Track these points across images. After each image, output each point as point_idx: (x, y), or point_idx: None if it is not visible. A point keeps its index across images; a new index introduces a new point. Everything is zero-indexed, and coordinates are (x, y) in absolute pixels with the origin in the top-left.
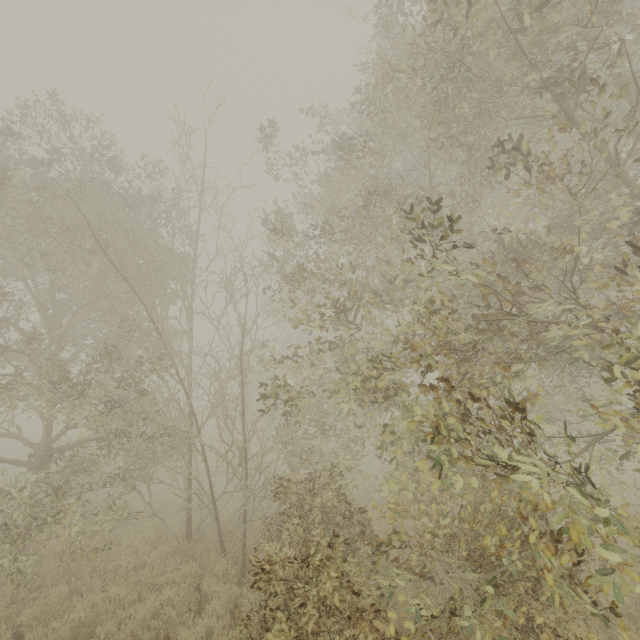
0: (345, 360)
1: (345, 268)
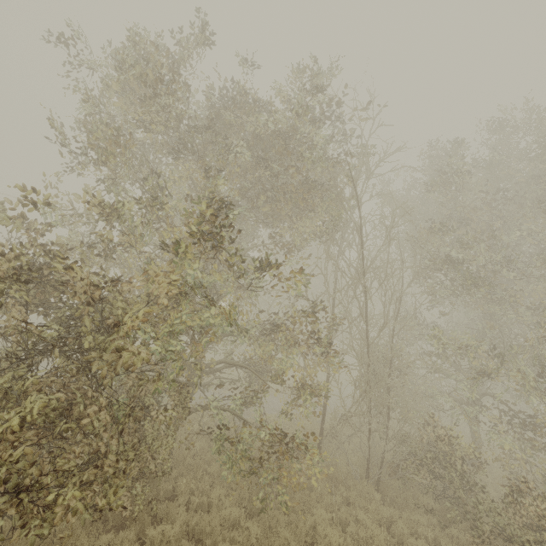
0: (543, 368)
1: (518, 291)
